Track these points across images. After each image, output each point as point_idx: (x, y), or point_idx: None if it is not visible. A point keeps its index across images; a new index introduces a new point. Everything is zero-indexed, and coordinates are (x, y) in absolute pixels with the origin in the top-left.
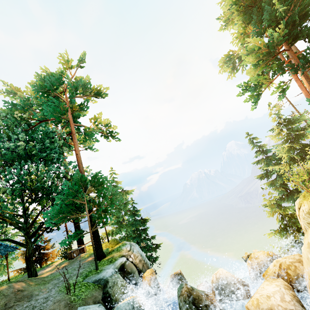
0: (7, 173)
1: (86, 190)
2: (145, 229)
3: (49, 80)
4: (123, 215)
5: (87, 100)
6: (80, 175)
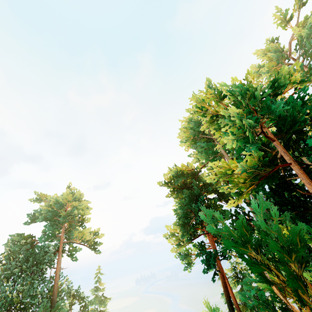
0: (2, 292)
1: None
2: None
3: (52, 210)
4: None
5: (75, 224)
6: (41, 310)
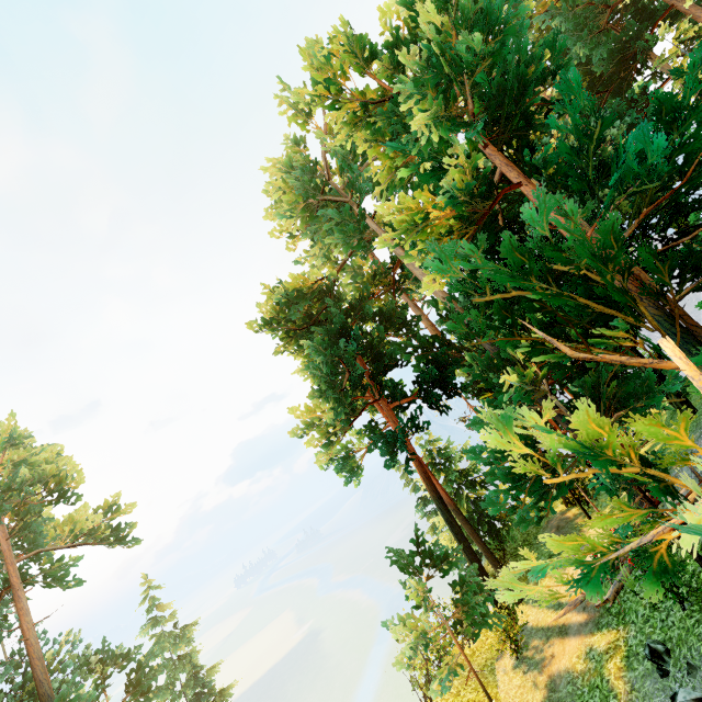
0: None
1: None
2: None
3: None
4: (183, 689)
5: (40, 505)
6: None
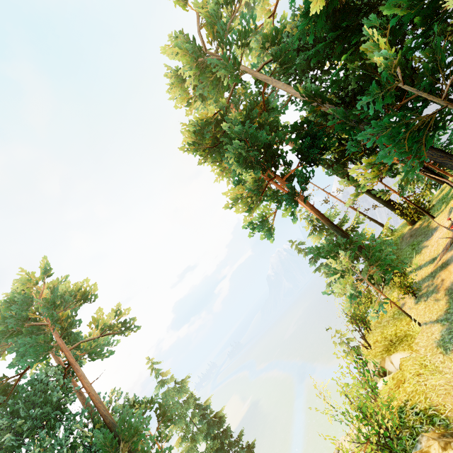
0: None
1: (122, 438)
2: (225, 431)
3: (12, 315)
4: (191, 419)
5: (75, 311)
6: (102, 438)
